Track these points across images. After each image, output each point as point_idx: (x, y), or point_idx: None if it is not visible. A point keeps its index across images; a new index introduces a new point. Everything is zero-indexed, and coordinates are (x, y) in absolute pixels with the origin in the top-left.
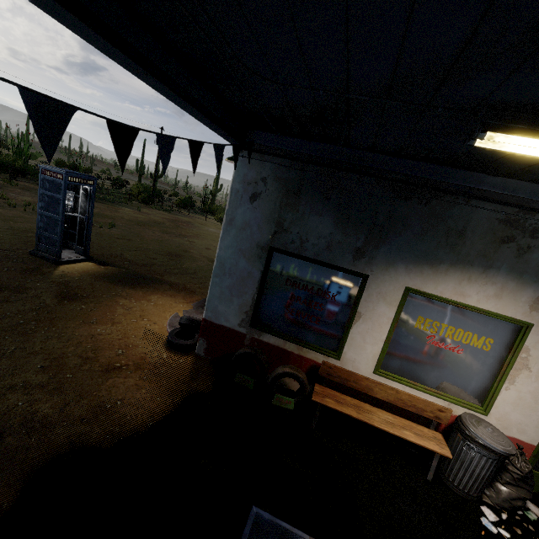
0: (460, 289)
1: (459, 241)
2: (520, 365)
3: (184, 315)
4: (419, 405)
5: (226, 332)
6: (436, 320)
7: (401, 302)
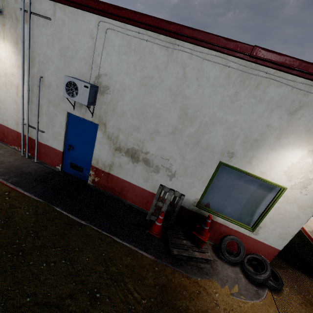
0: None
1: None
2: None
3: (269, 272)
4: None
5: None
6: None
7: None
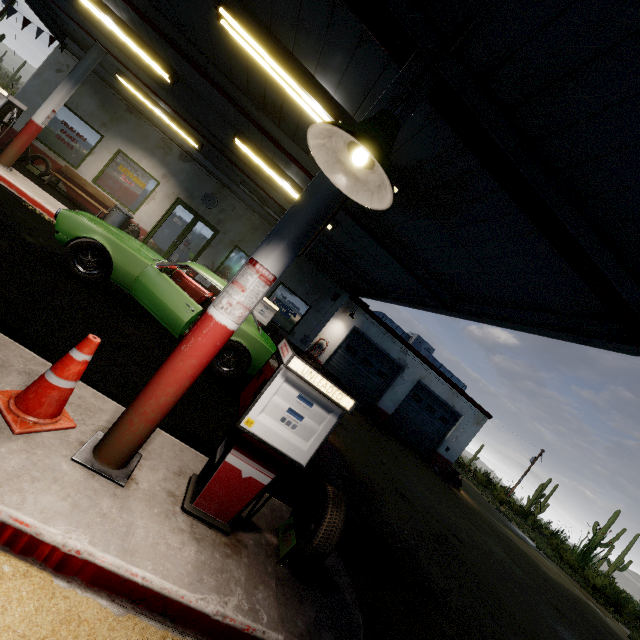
0: (140, 159)
1: (146, 140)
2: (152, 198)
3: None
4: (106, 199)
5: (11, 131)
6: (128, 169)
7: (115, 154)
